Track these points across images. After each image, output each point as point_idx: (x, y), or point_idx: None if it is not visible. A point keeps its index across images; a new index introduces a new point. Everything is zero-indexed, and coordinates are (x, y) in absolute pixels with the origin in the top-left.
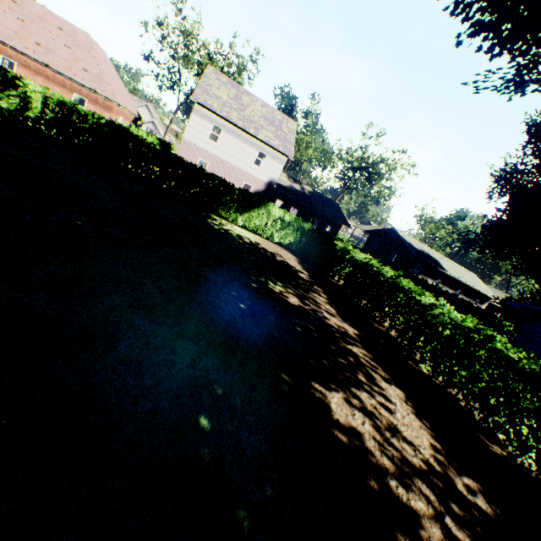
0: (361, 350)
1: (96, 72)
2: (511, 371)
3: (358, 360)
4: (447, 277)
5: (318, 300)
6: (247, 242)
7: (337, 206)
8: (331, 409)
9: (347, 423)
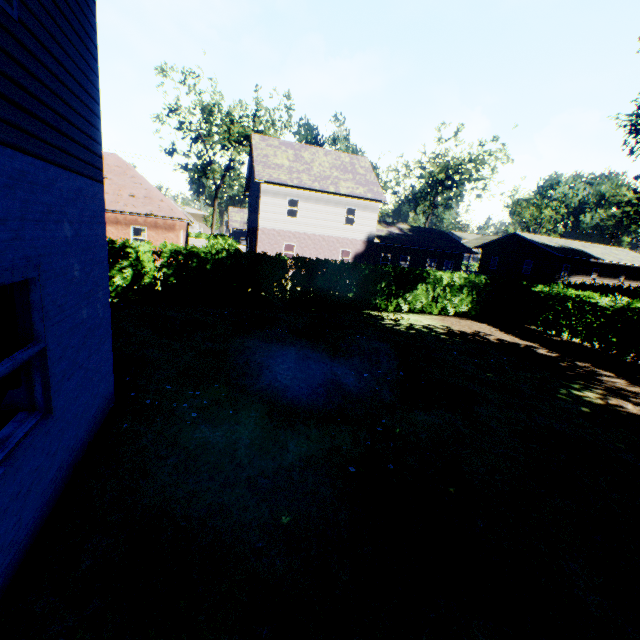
0: None
1: (143, 192)
2: None
3: None
4: (603, 266)
5: (624, 387)
6: (444, 333)
7: (444, 234)
8: None
9: None
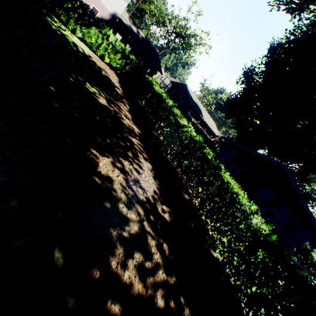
0: (137, 141)
1: None
2: (205, 164)
3: (133, 145)
4: (202, 121)
5: (122, 107)
6: (80, 51)
7: (158, 57)
8: (99, 166)
9: (107, 174)
